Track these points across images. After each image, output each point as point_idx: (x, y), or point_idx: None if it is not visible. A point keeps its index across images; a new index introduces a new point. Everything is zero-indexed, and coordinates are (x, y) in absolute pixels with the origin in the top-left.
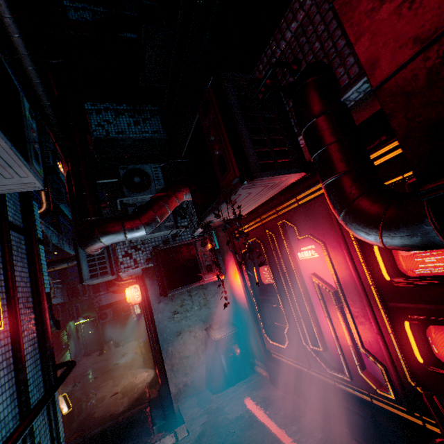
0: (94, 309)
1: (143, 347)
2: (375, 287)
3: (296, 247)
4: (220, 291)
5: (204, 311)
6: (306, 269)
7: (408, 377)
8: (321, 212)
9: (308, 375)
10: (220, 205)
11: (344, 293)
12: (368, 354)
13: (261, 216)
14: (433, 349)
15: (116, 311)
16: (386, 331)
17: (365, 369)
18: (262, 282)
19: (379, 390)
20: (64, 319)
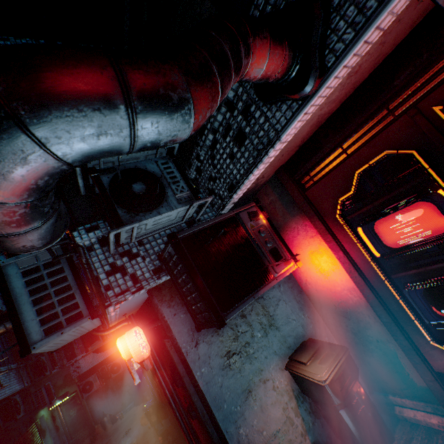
0: (72, 382)
1: (152, 413)
2: None
3: None
4: (283, 296)
5: (272, 336)
6: None
7: None
8: None
9: None
10: None
11: None
12: None
13: (392, 102)
14: None
15: (102, 375)
16: None
17: None
18: (388, 247)
19: None
20: (31, 410)
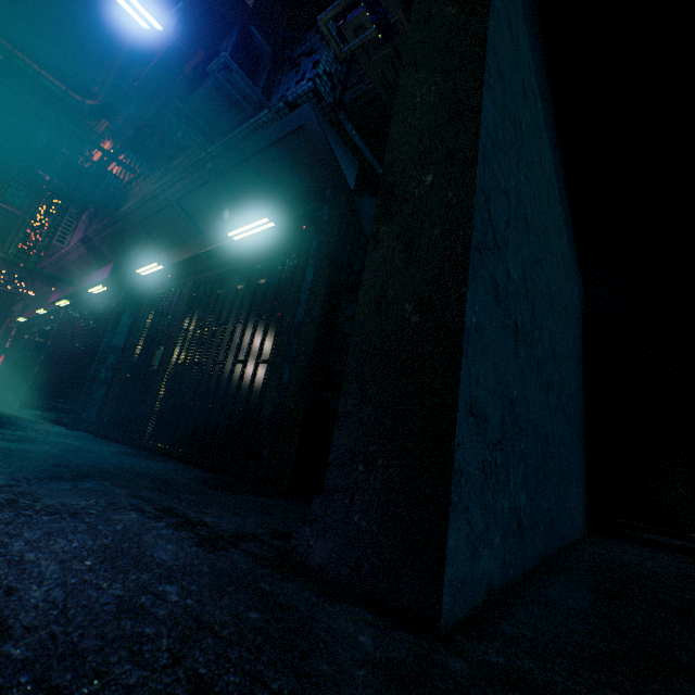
0: None
1: None
2: None
3: None
4: None
5: None
6: None
7: None
8: None
9: None
10: None
11: None
12: None
13: None
14: None
15: None
16: None
17: None
18: None
19: None
20: None
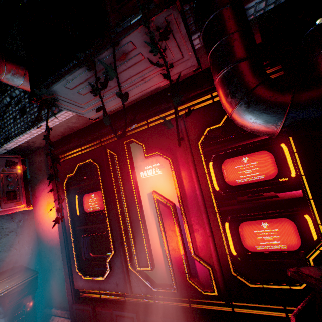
0: None
1: None
2: (215, 194)
3: (138, 168)
4: (18, 229)
5: None
6: (145, 189)
7: (232, 269)
8: (174, 132)
9: (126, 304)
10: (96, 55)
11: (183, 204)
12: (199, 259)
13: (102, 138)
14: (243, 242)
15: None
16: (216, 233)
17: (191, 275)
18: (85, 210)
19: (204, 291)
20: None
